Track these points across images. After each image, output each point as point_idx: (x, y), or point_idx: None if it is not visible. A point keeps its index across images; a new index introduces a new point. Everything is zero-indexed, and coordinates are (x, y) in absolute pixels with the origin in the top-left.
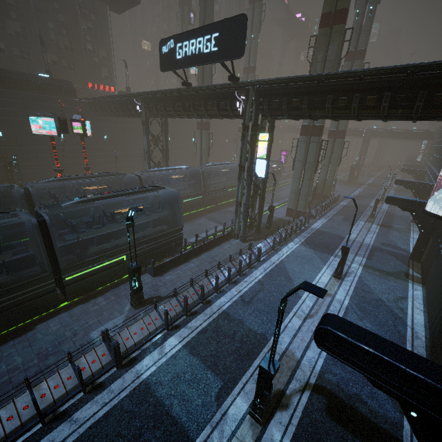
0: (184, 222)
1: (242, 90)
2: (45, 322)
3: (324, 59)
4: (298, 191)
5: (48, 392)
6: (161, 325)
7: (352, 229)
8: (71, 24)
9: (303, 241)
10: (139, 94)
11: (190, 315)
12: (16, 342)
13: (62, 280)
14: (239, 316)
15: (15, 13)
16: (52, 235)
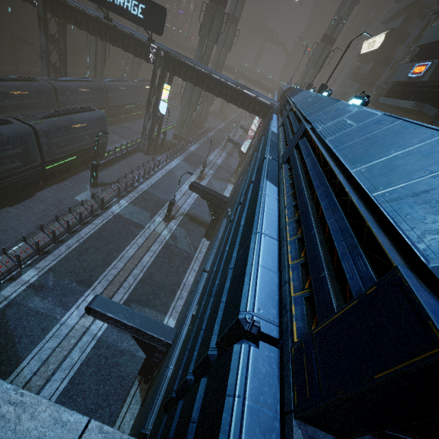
0: None
1: None
2: (39, 192)
3: (210, 26)
4: (182, 122)
5: (78, 215)
6: (115, 195)
7: (212, 154)
8: None
9: (183, 158)
10: None
11: (127, 192)
12: (31, 200)
13: (44, 169)
14: (153, 193)
15: None
16: (40, 139)
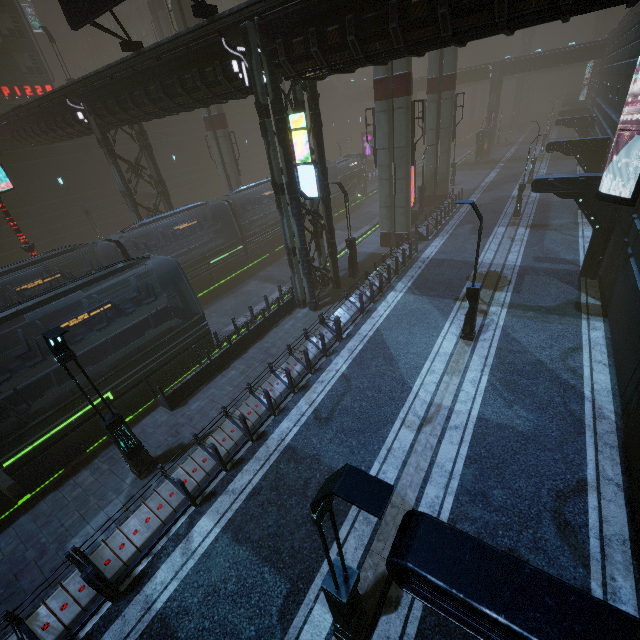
0: (224, 295)
1: (240, 35)
2: None
3: None
4: (391, 202)
5: None
6: (183, 501)
7: (487, 245)
8: None
9: (410, 285)
10: (71, 88)
11: (232, 467)
12: None
13: None
14: (313, 449)
15: None
16: None
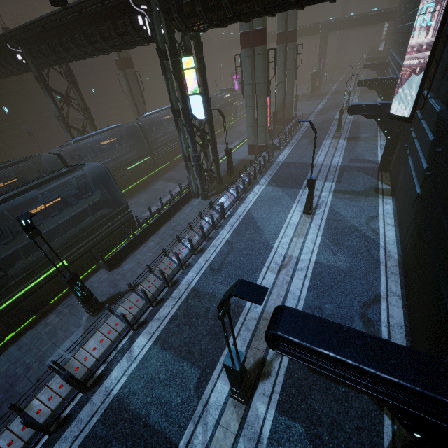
0: (139, 192)
1: None
2: None
3: None
4: (254, 123)
5: None
6: (125, 328)
7: (319, 152)
8: None
9: (269, 180)
10: (10, 35)
11: (156, 304)
12: None
13: None
14: (210, 289)
15: None
16: None
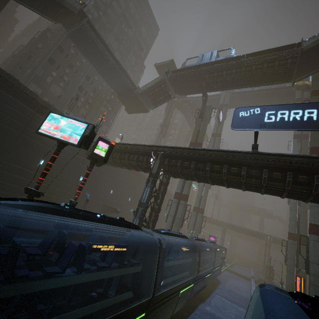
0: None
1: None
2: None
3: None
4: None
5: None
6: None
7: None
8: (94, 106)
9: None
10: (161, 149)
11: None
12: None
13: None
14: None
15: (63, 84)
16: None
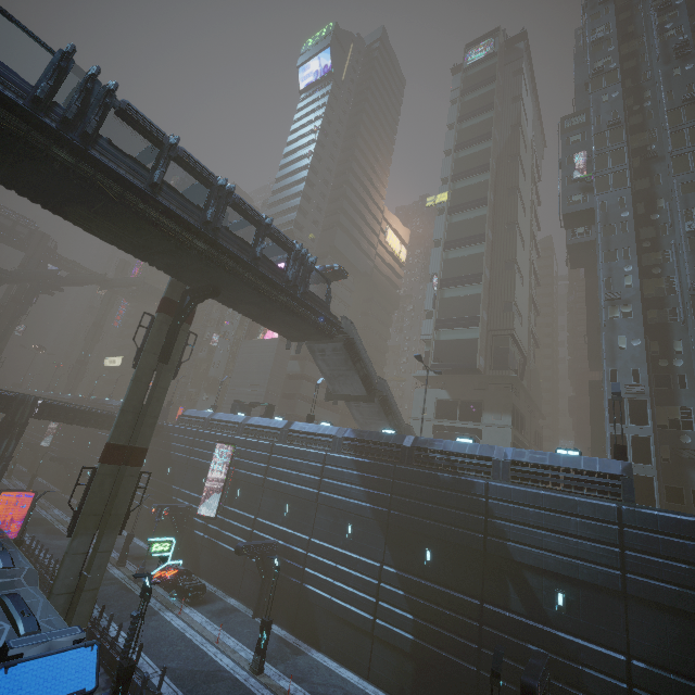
0: None
1: None
2: None
3: None
4: None
5: None
6: None
7: None
8: None
9: None
10: None
11: None
12: None
13: None
14: None
15: None
16: None
